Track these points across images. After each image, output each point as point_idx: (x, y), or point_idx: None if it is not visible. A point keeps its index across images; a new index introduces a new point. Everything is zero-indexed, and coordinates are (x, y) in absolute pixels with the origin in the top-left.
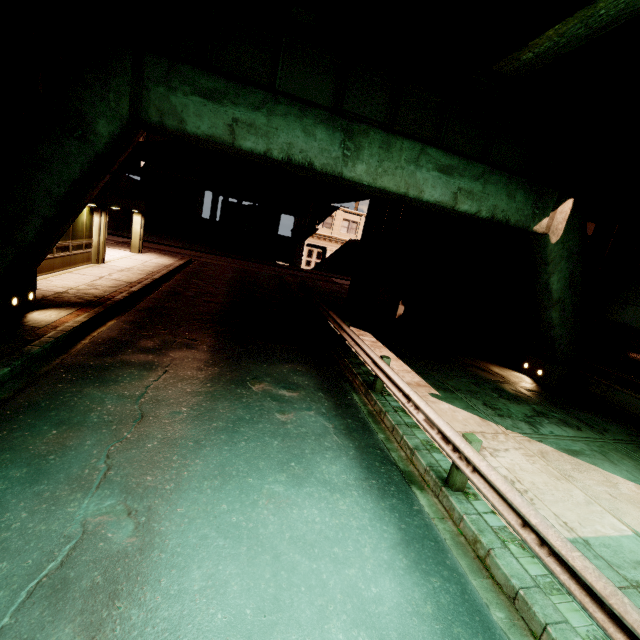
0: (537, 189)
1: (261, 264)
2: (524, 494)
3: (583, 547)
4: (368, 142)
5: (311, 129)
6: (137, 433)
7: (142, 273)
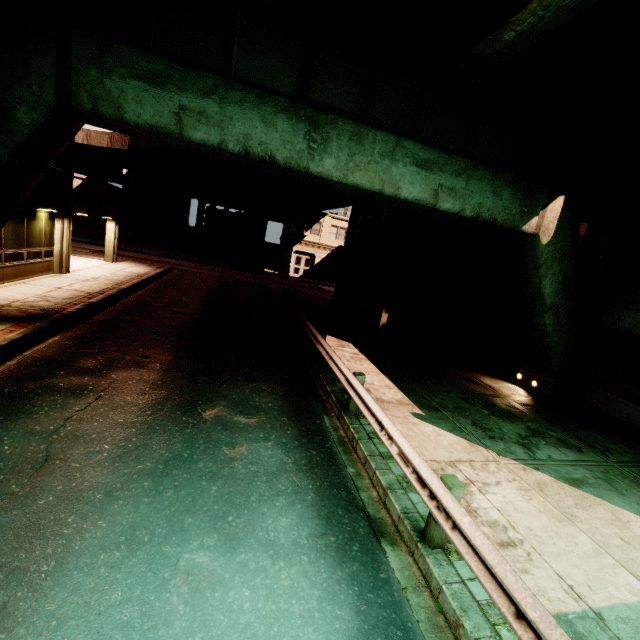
0: (525, 185)
1: (247, 272)
2: (519, 546)
3: (596, 625)
4: (336, 133)
5: (271, 118)
6: (30, 485)
7: (109, 283)
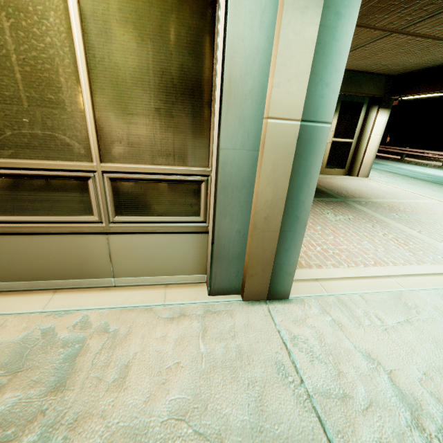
0: None
1: None
2: None
3: None
4: None
5: None
6: None
7: None
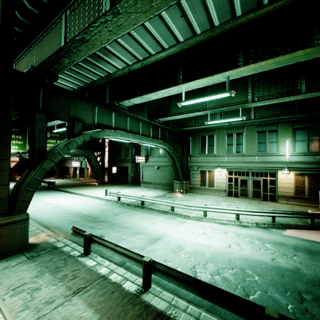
0: None
1: None
2: None
3: None
4: None
5: None
6: None
7: None
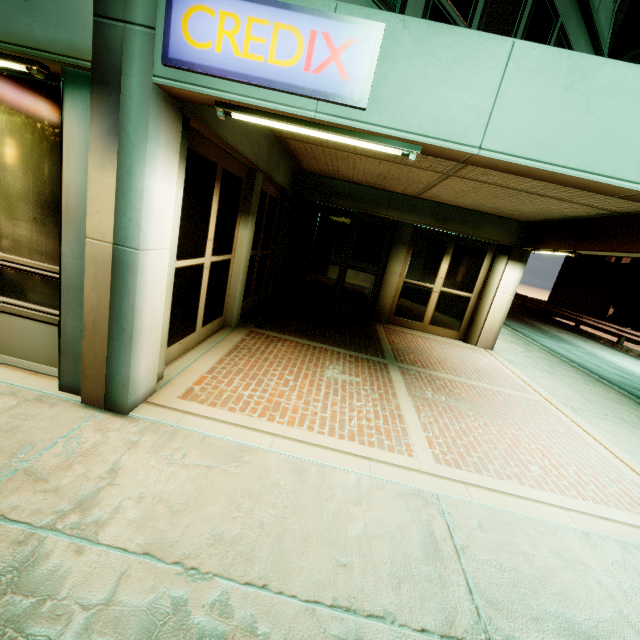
0: None
1: None
2: None
3: None
4: None
5: None
6: (547, 335)
7: None
